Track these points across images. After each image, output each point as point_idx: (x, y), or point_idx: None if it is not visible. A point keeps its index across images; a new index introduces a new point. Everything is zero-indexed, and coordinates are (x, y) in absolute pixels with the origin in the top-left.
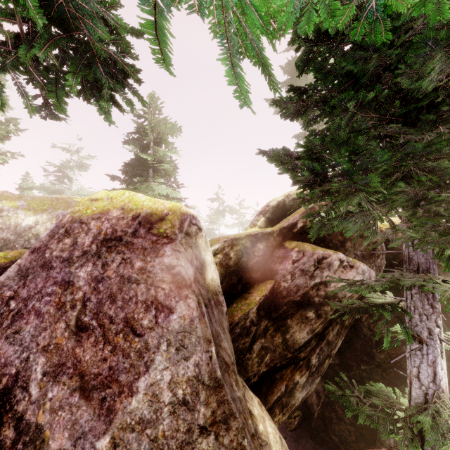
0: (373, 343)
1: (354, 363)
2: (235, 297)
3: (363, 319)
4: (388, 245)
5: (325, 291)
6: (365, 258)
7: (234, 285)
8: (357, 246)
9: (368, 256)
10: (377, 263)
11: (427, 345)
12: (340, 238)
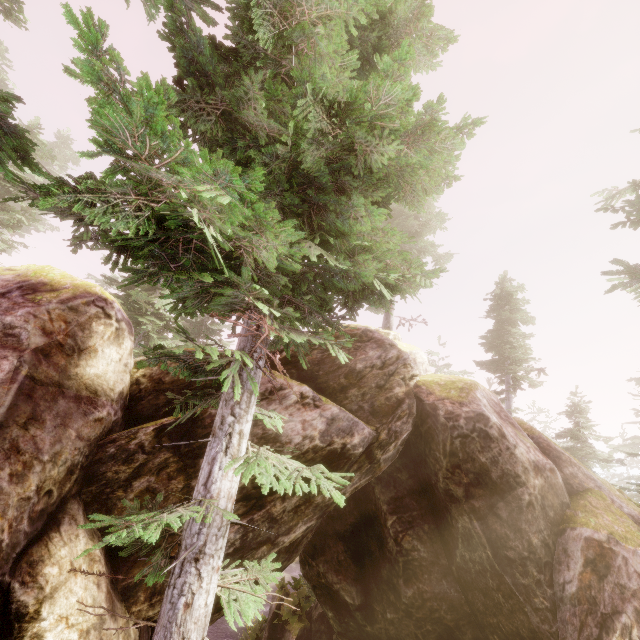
0: (400, 568)
1: (379, 608)
2: (151, 420)
3: (389, 523)
4: (419, 406)
5: (264, 429)
6: (376, 415)
7: (158, 406)
8: (368, 397)
9: (383, 415)
10: (395, 426)
11: (215, 437)
12: (344, 380)
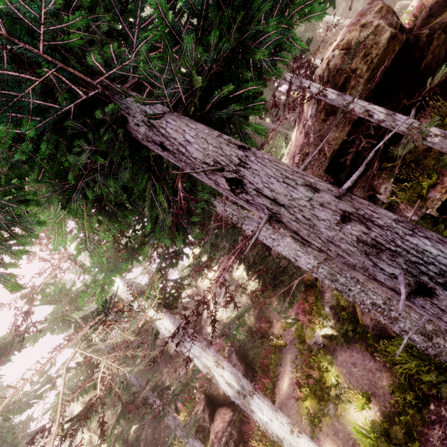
0: None
1: None
2: None
3: None
4: None
5: None
6: None
7: None
8: None
9: None
10: None
11: None
12: None
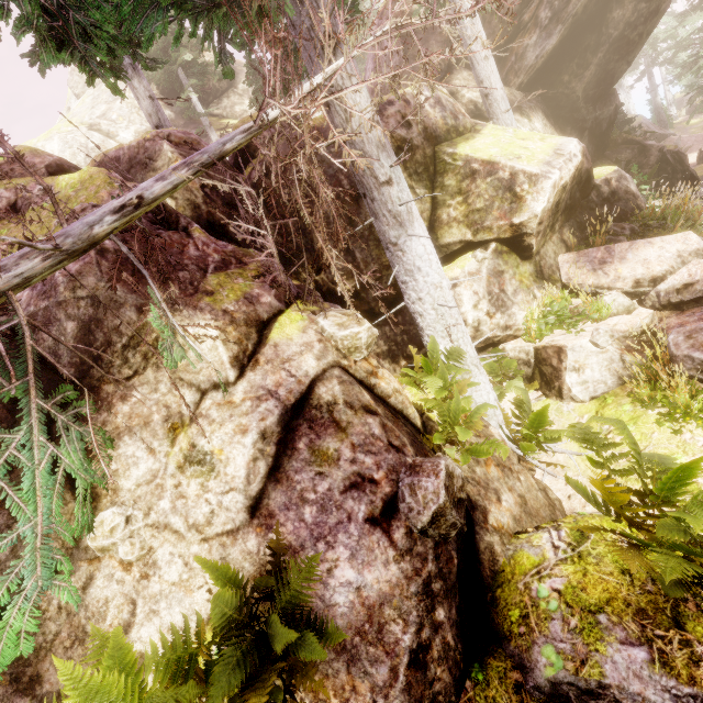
0: None
1: None
2: None
3: None
4: None
5: None
6: None
7: None
8: None
9: None
10: None
11: None
12: None
